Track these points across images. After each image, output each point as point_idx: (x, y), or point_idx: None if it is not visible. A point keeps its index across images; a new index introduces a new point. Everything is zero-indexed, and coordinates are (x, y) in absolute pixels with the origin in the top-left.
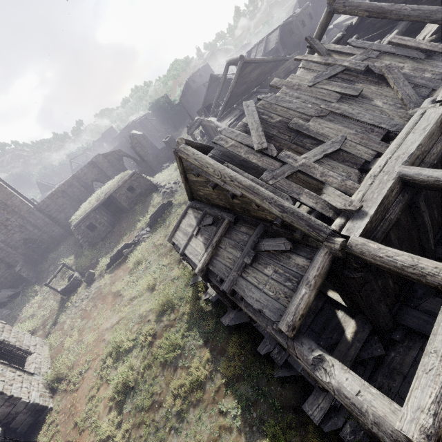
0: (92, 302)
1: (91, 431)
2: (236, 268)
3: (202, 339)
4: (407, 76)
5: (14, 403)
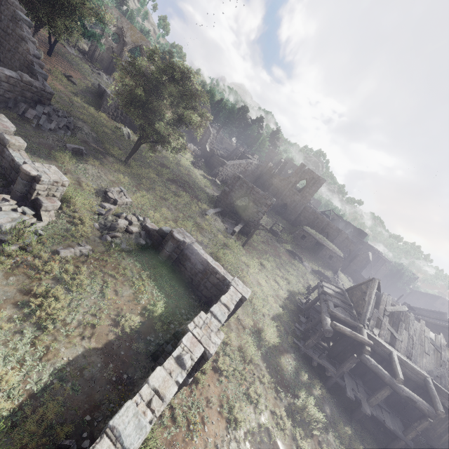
0: (272, 244)
1: (252, 254)
2: (335, 302)
3: (288, 295)
4: (444, 377)
5: (253, 227)
